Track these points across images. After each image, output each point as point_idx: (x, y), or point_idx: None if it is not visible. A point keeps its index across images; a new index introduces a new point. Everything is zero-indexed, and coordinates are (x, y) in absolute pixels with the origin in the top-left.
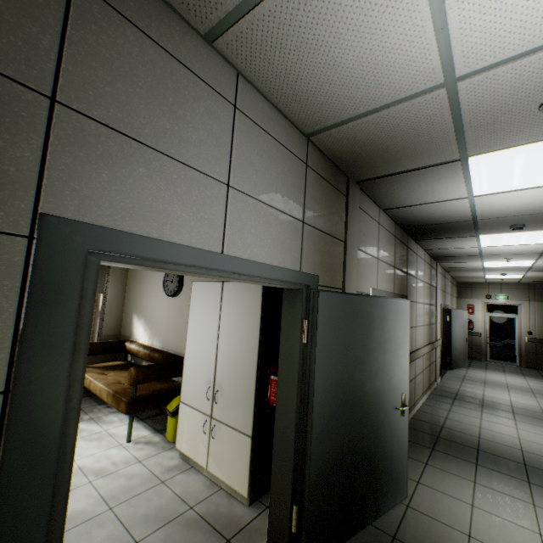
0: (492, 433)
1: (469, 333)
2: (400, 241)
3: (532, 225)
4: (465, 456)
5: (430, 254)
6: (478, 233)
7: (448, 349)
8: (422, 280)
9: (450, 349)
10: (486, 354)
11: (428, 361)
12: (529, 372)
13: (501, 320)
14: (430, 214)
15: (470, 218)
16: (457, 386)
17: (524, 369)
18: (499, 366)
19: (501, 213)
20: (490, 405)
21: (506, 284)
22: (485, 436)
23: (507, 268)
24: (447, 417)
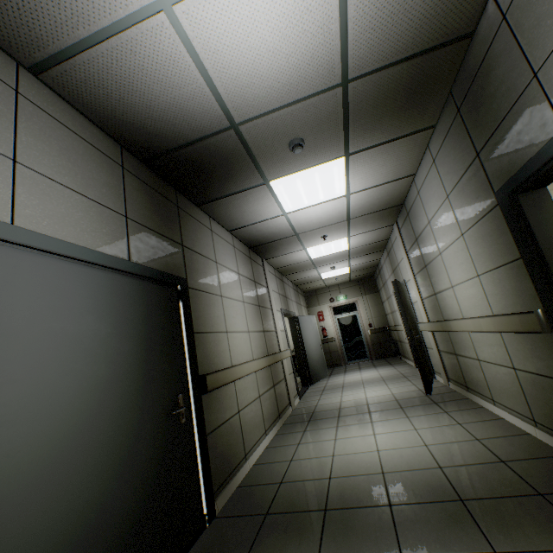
0: (348, 458)
1: (326, 341)
2: (146, 184)
3: (313, 142)
4: (302, 544)
5: (243, 240)
6: (265, 176)
7: (305, 362)
8: (233, 270)
9: (307, 361)
10: (344, 357)
11: (271, 380)
12: (379, 362)
13: (347, 320)
14: (149, 98)
15: (225, 118)
16: (316, 401)
17: (375, 361)
18: (356, 365)
19: (258, 96)
20: (347, 413)
21: (342, 284)
22: (339, 470)
23: (332, 257)
24: (293, 457)
